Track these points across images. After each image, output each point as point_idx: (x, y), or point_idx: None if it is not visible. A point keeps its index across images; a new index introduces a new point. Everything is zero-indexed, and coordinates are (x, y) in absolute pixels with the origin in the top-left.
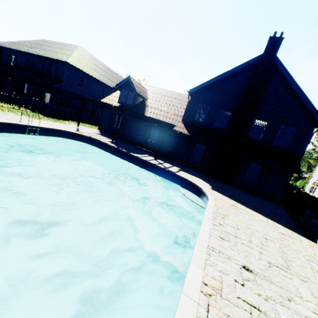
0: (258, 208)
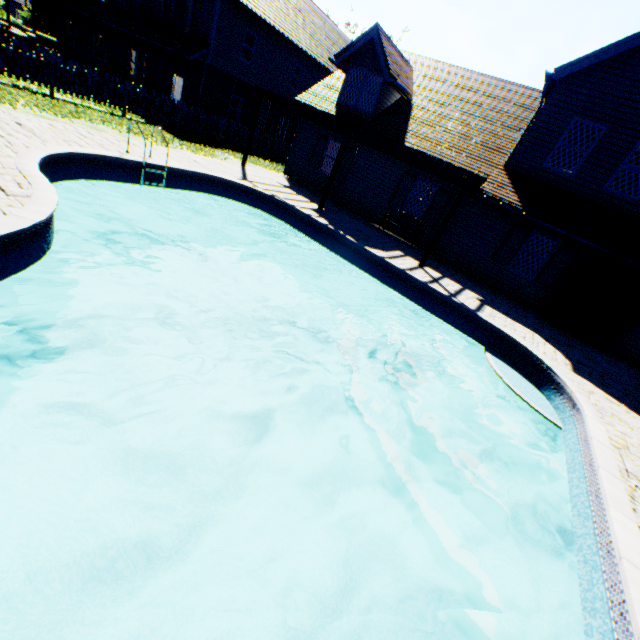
0: None
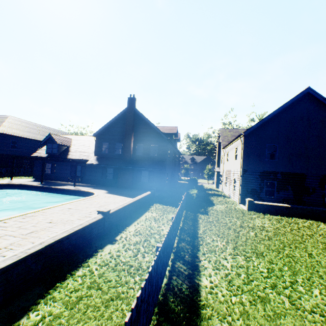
0: (132, 195)
